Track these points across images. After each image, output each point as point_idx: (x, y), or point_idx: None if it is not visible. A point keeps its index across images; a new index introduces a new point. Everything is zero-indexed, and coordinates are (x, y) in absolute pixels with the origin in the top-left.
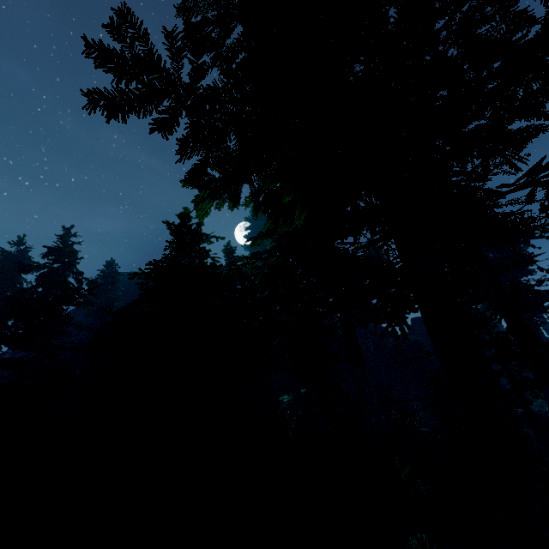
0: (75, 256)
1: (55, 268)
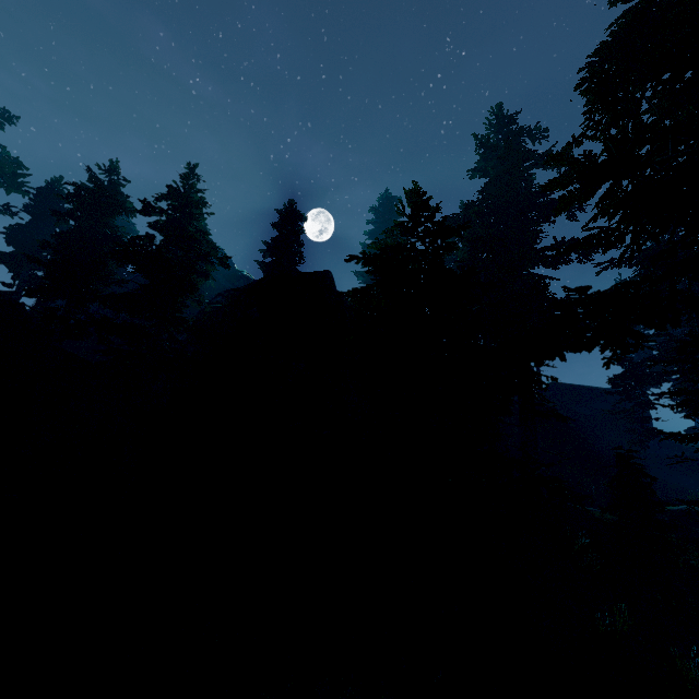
0: (201, 208)
1: (177, 219)
